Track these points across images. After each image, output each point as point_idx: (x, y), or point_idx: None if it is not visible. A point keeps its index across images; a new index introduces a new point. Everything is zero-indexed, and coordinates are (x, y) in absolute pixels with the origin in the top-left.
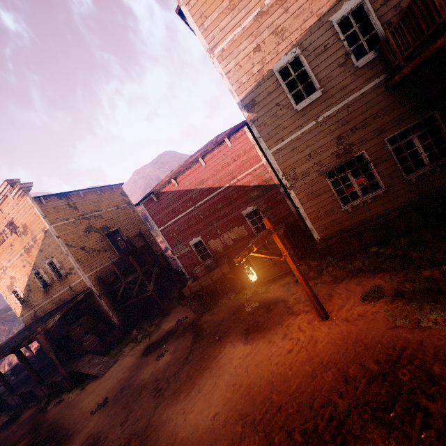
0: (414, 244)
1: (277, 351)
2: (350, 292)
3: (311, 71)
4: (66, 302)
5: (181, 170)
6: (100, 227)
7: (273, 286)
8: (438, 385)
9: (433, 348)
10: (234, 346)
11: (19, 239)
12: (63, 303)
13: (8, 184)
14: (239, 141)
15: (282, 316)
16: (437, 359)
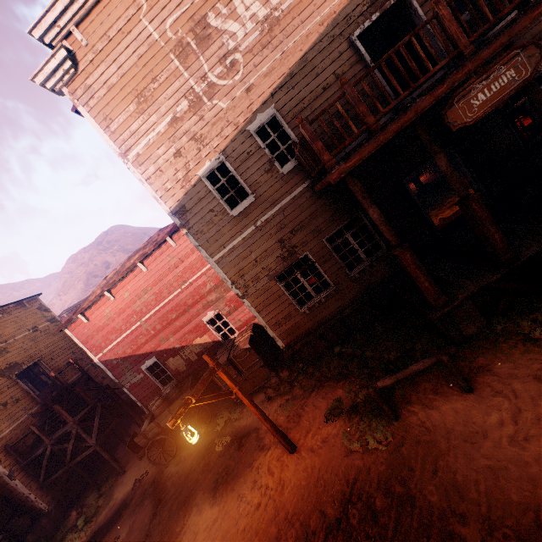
0: (367, 342)
1: (244, 510)
2: (316, 409)
3: (240, 177)
4: None
5: (115, 280)
6: (4, 367)
7: (247, 407)
8: (379, 523)
9: (377, 475)
10: (200, 511)
11: None
12: None
13: None
14: (184, 239)
15: (253, 453)
16: (380, 489)
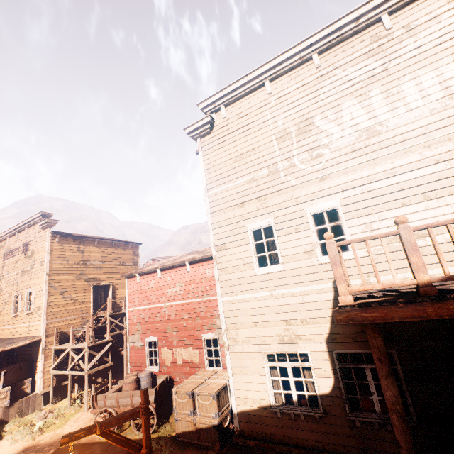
0: None
1: None
2: None
3: (279, 244)
4: (15, 339)
5: (168, 265)
6: (92, 277)
7: None
8: None
9: None
10: None
11: (24, 260)
12: (15, 337)
13: (41, 214)
14: None
15: None
16: None
